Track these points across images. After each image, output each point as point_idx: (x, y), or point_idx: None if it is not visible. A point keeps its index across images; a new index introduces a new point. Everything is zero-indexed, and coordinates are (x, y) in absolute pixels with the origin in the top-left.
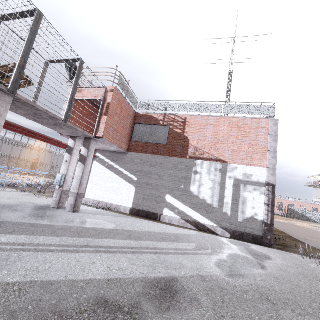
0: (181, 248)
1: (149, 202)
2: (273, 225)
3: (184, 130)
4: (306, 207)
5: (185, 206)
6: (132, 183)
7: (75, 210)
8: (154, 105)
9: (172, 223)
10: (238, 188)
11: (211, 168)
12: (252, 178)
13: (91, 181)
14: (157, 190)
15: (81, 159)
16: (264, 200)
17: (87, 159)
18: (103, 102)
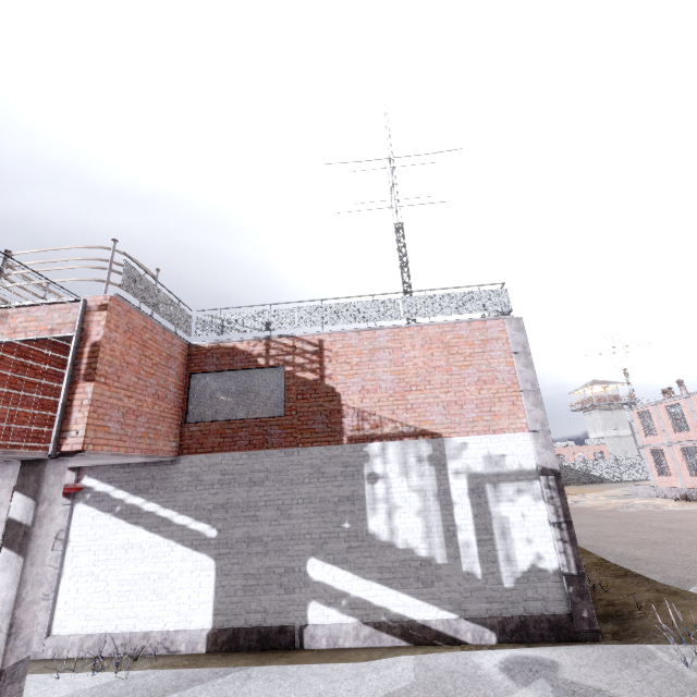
0: None
1: (263, 595)
2: (584, 576)
3: (323, 371)
4: (583, 453)
5: (365, 580)
6: (205, 549)
7: None
8: (236, 319)
9: (340, 646)
10: (481, 496)
11: (407, 459)
12: (505, 463)
13: (70, 573)
14: (281, 553)
15: (10, 539)
16: (546, 515)
17: (35, 532)
18: (79, 343)
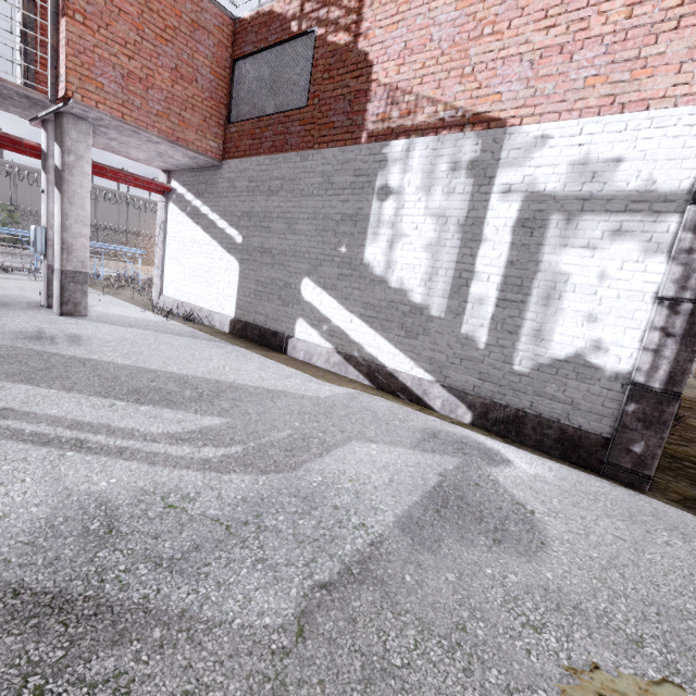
0: (111, 425)
1: (267, 302)
2: (675, 398)
3: (359, 26)
4: None
5: (348, 312)
6: (234, 252)
7: (67, 312)
8: None
9: (313, 363)
10: (534, 234)
11: (436, 165)
12: (614, 176)
13: (168, 256)
14: (283, 267)
15: (56, 180)
16: (656, 283)
17: (67, 178)
18: None
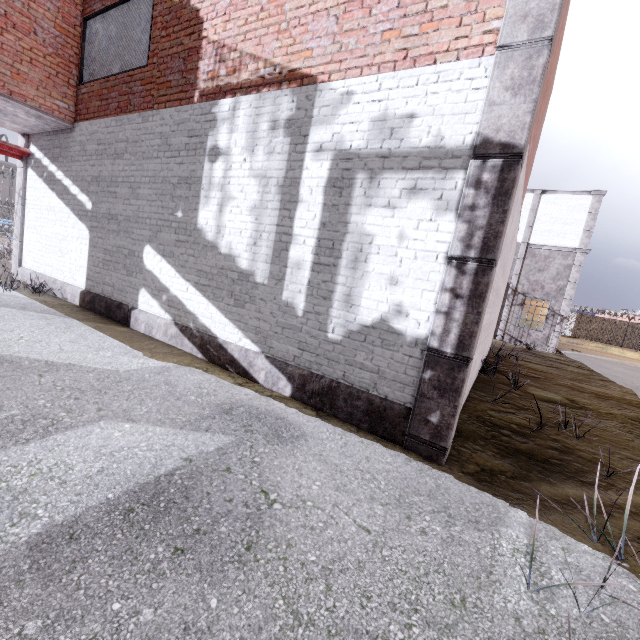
0: None
1: (113, 271)
2: (465, 363)
3: None
4: None
5: (184, 280)
6: (84, 220)
7: None
8: None
9: (153, 336)
10: (343, 193)
11: (258, 124)
12: (409, 132)
13: (27, 225)
14: (128, 234)
15: None
16: (447, 242)
17: None
18: None
